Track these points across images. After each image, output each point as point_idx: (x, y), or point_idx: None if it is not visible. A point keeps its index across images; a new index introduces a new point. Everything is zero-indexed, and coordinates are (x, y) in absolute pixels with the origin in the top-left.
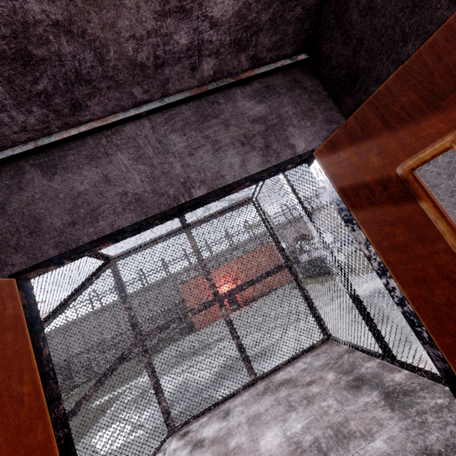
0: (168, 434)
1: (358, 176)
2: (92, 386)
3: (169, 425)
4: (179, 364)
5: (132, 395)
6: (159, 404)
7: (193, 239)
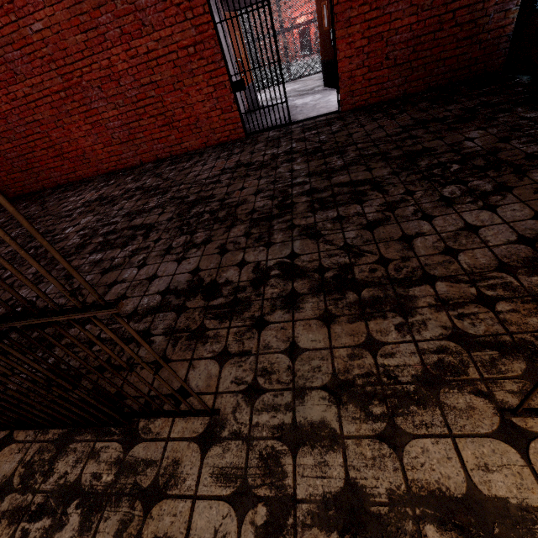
0: None
1: (318, 0)
2: None
3: None
4: None
5: None
6: None
7: None
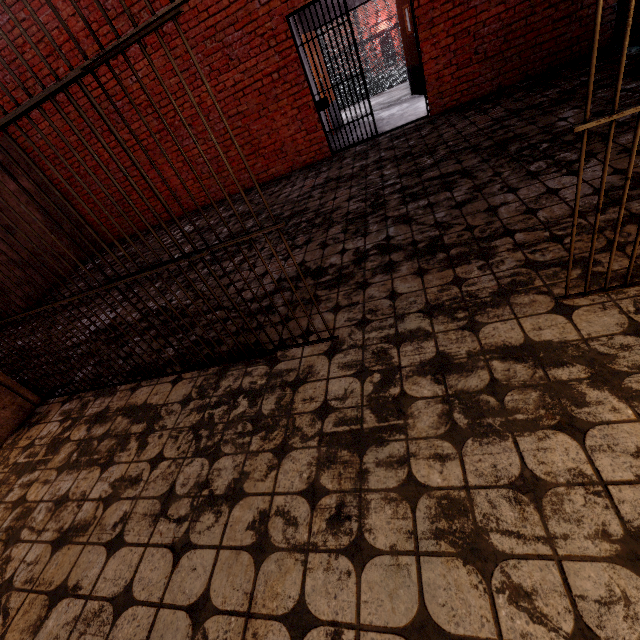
0: None
1: (399, 5)
2: None
3: None
4: None
5: None
6: None
7: None
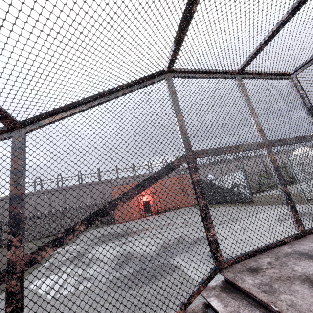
0: (216, 270)
1: None
2: (132, 187)
3: (217, 259)
4: (110, 240)
5: (66, 256)
6: (207, 230)
7: (243, 85)
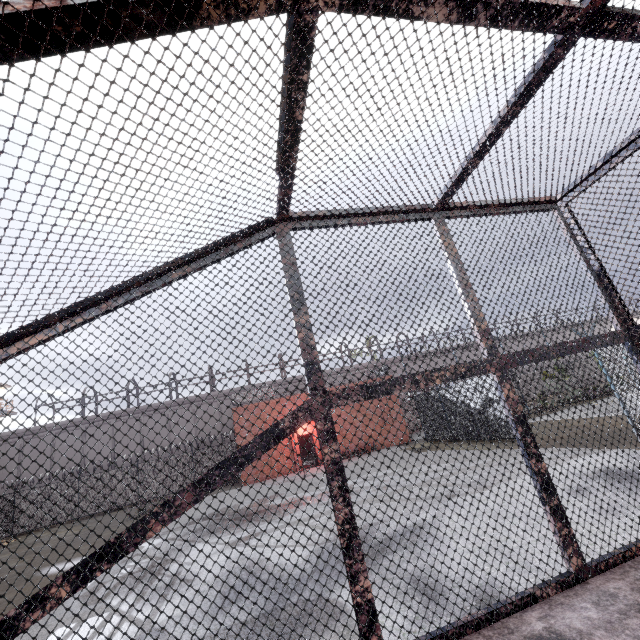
0: None
1: None
2: (185, 488)
3: None
4: (222, 529)
5: (129, 566)
6: (351, 580)
7: (448, 234)
